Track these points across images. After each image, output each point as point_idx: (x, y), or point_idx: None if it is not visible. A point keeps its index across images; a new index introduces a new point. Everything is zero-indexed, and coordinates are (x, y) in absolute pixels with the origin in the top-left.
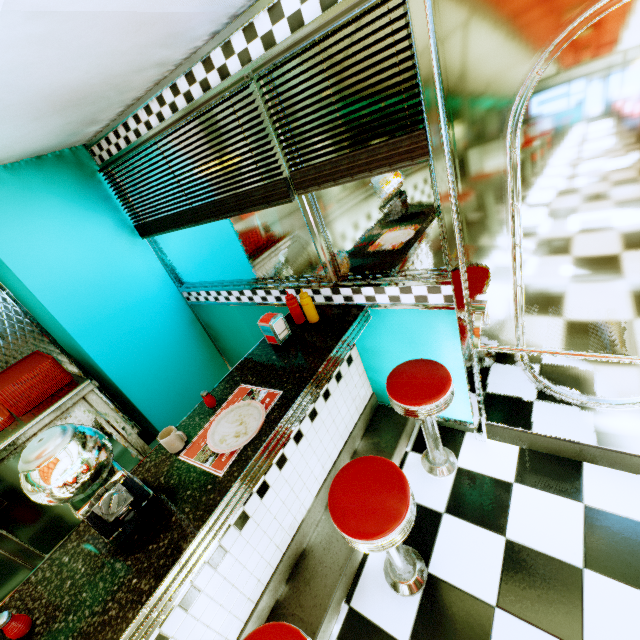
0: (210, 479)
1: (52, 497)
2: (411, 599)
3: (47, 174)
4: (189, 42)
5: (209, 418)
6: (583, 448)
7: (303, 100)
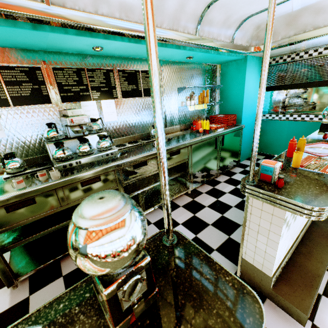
0: None
1: None
2: None
3: (259, 62)
4: None
5: None
6: None
7: None
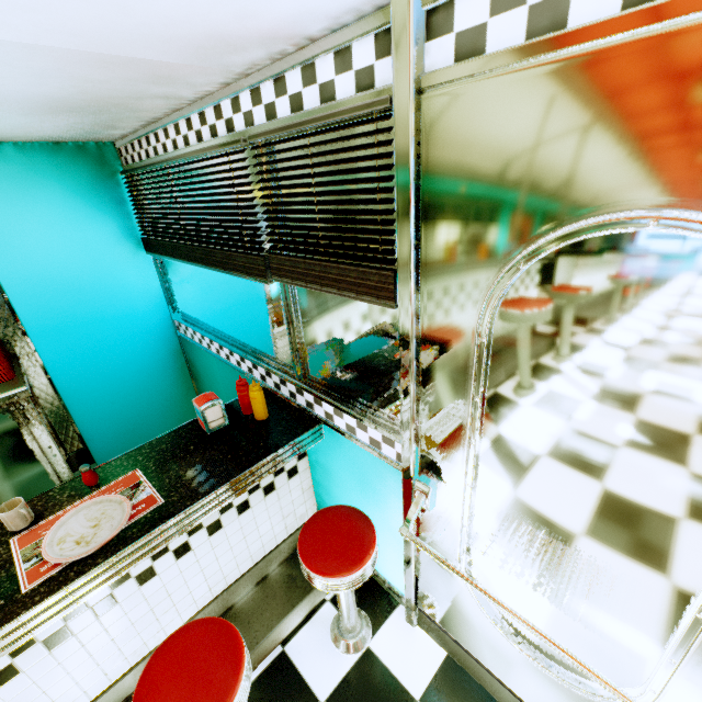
0: (11, 591)
1: None
2: None
3: (60, 162)
4: (194, 85)
5: (77, 499)
6: (511, 697)
7: (288, 187)
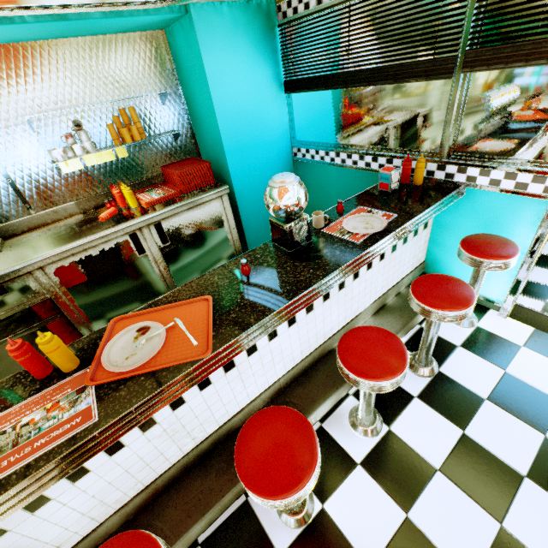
0: (350, 243)
1: (284, 208)
2: (423, 379)
3: (248, 18)
4: None
5: (339, 218)
6: None
7: None
